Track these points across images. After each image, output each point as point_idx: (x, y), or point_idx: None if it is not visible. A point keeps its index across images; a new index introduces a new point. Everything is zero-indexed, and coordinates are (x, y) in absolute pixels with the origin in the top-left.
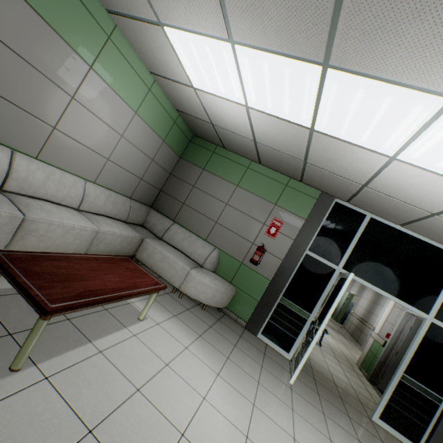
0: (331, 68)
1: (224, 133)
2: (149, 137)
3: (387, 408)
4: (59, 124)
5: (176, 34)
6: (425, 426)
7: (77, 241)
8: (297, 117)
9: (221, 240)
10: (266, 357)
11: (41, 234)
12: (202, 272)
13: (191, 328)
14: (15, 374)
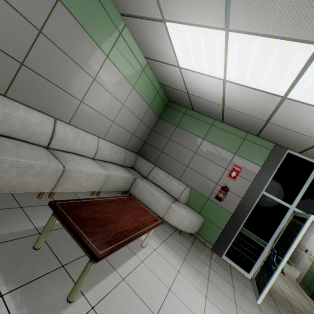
0: None
1: (196, 100)
2: (140, 104)
3: None
4: (84, 98)
5: (175, 27)
6: None
7: (95, 183)
8: (273, 87)
9: (191, 180)
10: (233, 277)
11: (74, 180)
12: (180, 205)
13: (177, 252)
14: (71, 305)
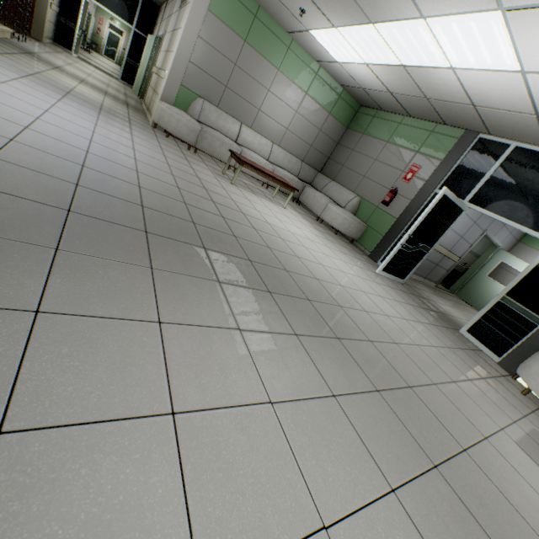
0: (375, 24)
1: (372, 94)
2: (317, 111)
3: (478, 324)
4: (261, 107)
5: (315, 33)
6: (513, 343)
7: None
8: (389, 60)
9: (365, 191)
10: (369, 264)
11: None
12: (338, 206)
13: (314, 227)
14: (231, 185)
